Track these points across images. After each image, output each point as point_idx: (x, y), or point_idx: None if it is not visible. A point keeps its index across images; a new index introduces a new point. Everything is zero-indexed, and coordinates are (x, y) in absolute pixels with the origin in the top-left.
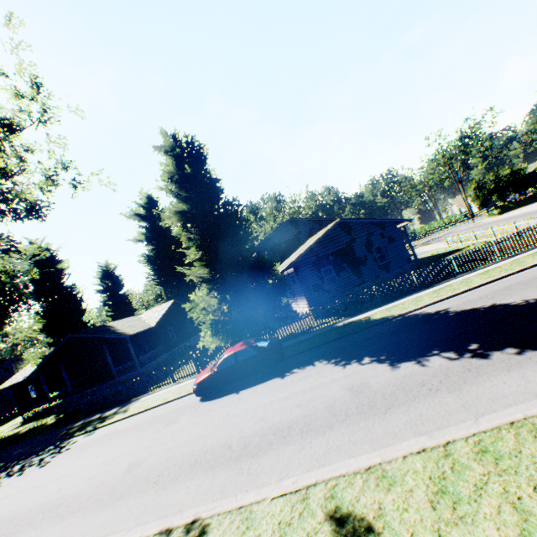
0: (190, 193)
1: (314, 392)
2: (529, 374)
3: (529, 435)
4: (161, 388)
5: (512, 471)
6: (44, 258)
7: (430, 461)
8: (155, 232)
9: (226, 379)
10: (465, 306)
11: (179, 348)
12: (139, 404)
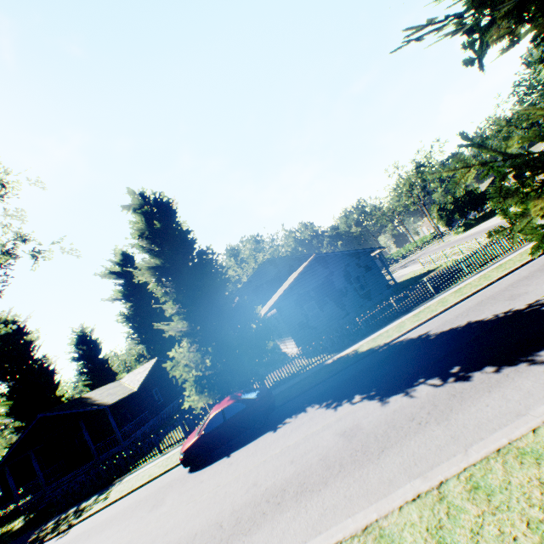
0: (162, 247)
1: (307, 443)
2: (508, 393)
3: (515, 461)
4: (146, 463)
5: (504, 507)
6: (10, 332)
7: (426, 508)
8: (133, 288)
9: (215, 442)
10: (444, 327)
11: (166, 411)
12: (121, 487)
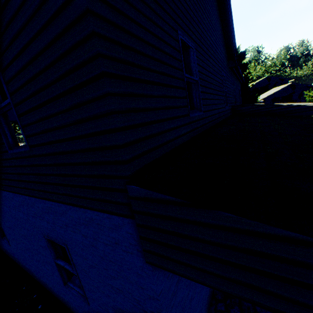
0: None
1: None
2: None
3: None
4: None
5: None
6: None
7: None
8: None
9: None
10: None
11: None
12: None
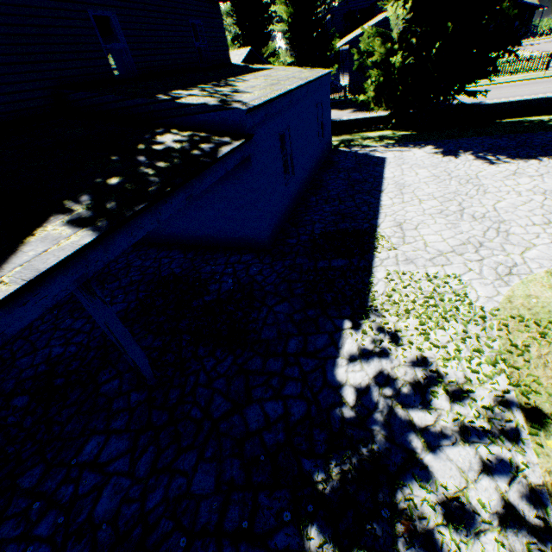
0: None
1: None
2: None
3: None
4: None
5: None
6: None
7: None
8: None
9: None
10: None
11: None
12: None
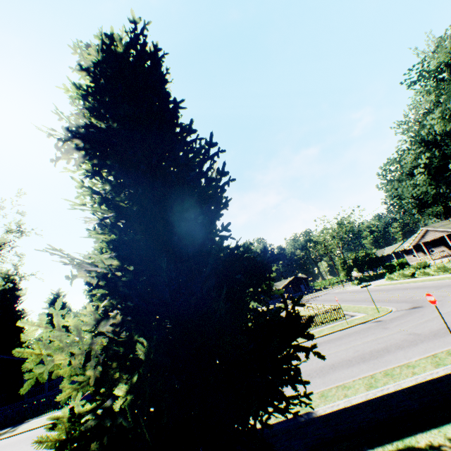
0: None
1: None
2: None
3: None
4: (50, 413)
5: None
6: (7, 288)
7: None
8: None
9: None
10: None
11: None
12: (26, 425)
